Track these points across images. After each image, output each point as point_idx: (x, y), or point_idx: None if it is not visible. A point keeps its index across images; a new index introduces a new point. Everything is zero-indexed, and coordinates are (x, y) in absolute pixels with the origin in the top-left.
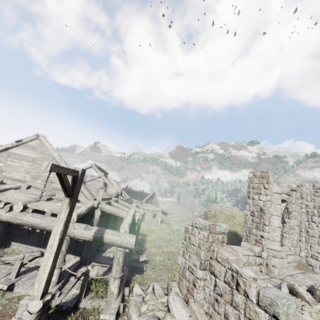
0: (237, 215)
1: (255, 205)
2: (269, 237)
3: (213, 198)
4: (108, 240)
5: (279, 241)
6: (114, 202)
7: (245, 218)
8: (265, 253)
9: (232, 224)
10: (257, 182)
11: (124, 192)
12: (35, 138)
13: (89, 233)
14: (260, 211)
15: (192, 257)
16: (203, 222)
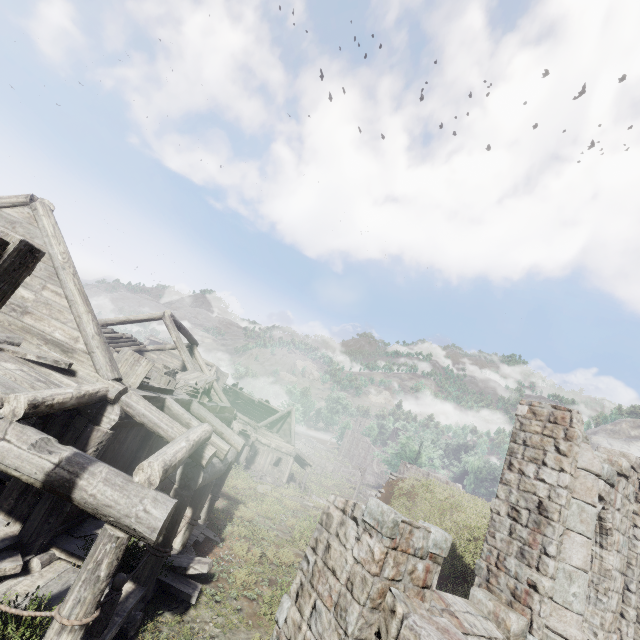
0: (465, 504)
1: (524, 492)
2: (554, 594)
3: (413, 454)
4: (87, 496)
5: (582, 613)
6: (174, 403)
7: (493, 520)
8: (538, 639)
9: (448, 525)
10: (539, 430)
11: (221, 393)
12: (24, 202)
13: (38, 462)
14: (536, 511)
15: (322, 615)
16: (377, 507)
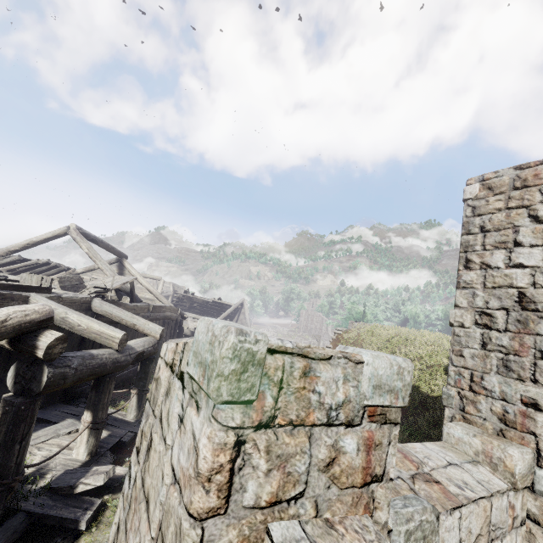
0: (412, 338)
1: (494, 288)
2: None
3: (359, 315)
4: None
5: None
6: (43, 299)
7: (456, 335)
8: None
9: None
10: (502, 205)
11: (160, 296)
12: None
13: None
14: (518, 308)
15: None
16: (205, 334)
